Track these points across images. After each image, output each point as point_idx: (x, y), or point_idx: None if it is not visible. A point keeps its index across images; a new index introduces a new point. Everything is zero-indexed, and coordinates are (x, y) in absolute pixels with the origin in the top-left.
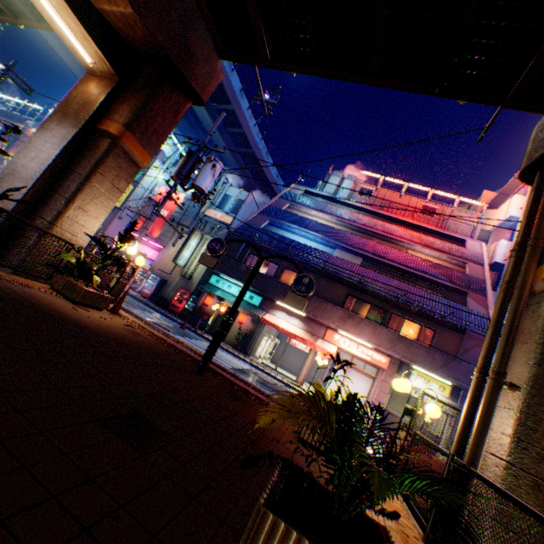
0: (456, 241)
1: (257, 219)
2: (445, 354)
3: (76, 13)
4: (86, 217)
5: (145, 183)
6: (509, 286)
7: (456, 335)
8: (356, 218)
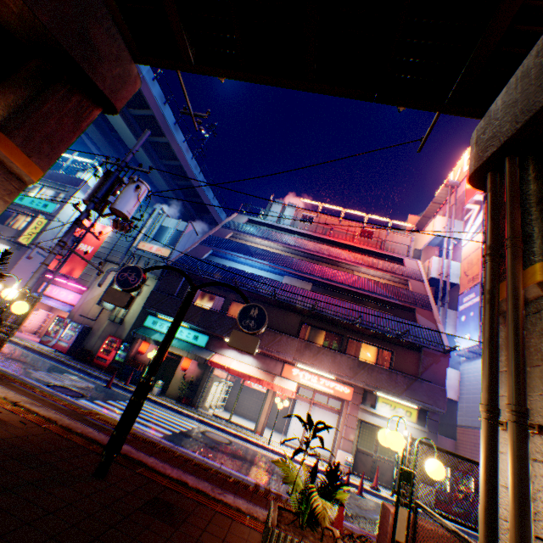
0: (395, 261)
1: (198, 250)
2: (407, 376)
3: None
4: None
5: (63, 216)
6: (494, 296)
7: (413, 353)
8: (302, 243)
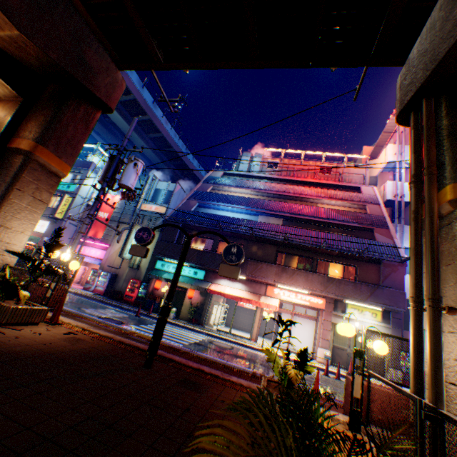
0: (353, 189)
1: (187, 204)
2: (370, 285)
3: None
4: (10, 233)
5: (83, 192)
6: (417, 215)
7: (374, 266)
8: (270, 186)
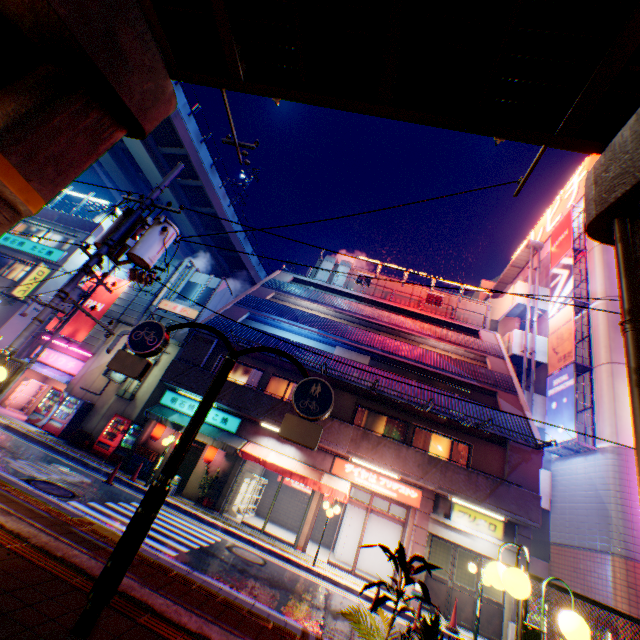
0: (469, 333)
1: (232, 312)
2: (490, 477)
3: None
4: None
5: (71, 266)
6: None
7: (496, 447)
8: (357, 308)
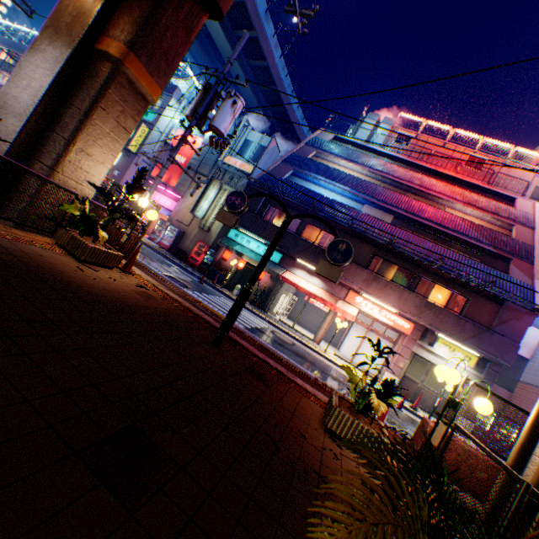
0: (504, 200)
1: (279, 169)
2: (477, 325)
3: None
4: (90, 162)
5: (161, 125)
6: None
7: (492, 305)
8: (390, 169)
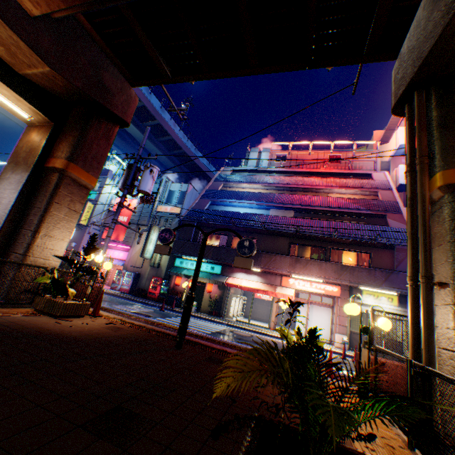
0: (364, 176)
1: (200, 203)
2: (384, 270)
3: (4, 82)
4: (53, 241)
5: (103, 199)
6: (413, 201)
7: (388, 251)
8: (279, 180)
